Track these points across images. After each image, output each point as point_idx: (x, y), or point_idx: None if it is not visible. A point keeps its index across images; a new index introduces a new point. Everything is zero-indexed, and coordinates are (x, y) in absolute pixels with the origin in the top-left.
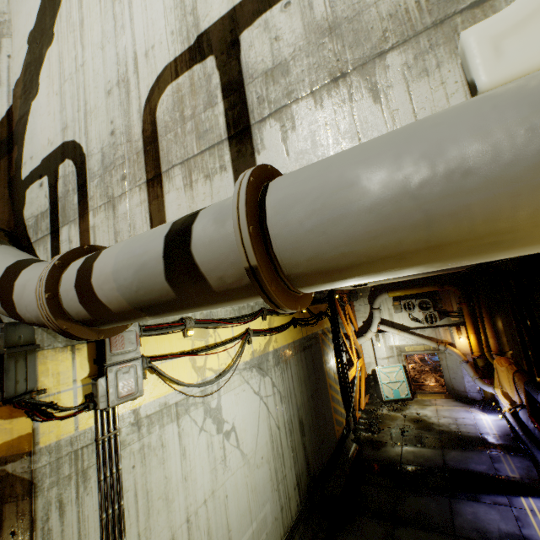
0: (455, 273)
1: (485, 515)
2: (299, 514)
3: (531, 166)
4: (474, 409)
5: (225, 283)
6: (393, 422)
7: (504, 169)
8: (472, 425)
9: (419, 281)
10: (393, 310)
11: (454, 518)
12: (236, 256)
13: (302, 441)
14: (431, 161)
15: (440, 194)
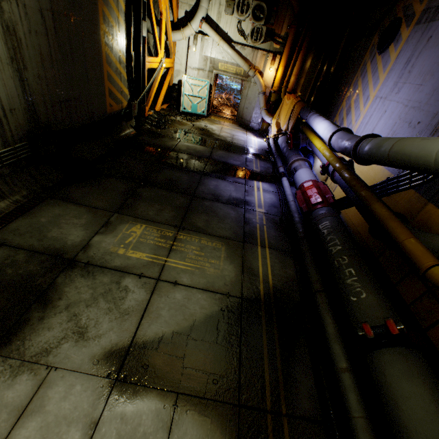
0: None
1: (225, 187)
2: (1, 155)
3: None
4: (250, 134)
5: None
6: (181, 126)
7: None
8: (243, 141)
9: None
10: (225, 8)
11: (199, 187)
12: None
13: (14, 65)
14: None
15: None
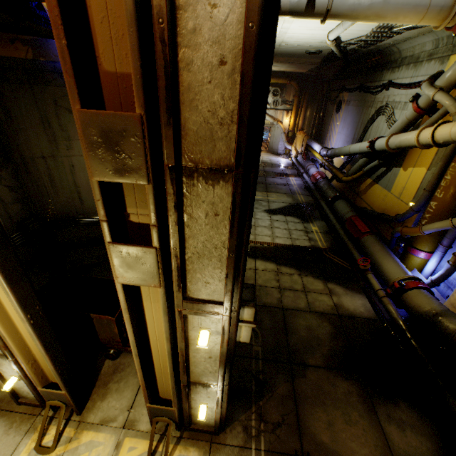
0: (300, 74)
1: (277, 180)
2: None
3: (365, 7)
4: (279, 157)
5: (318, 12)
6: None
7: (363, 6)
8: (277, 161)
9: (278, 74)
10: None
11: (266, 181)
12: (324, 6)
13: None
14: (358, 1)
15: (356, 7)
